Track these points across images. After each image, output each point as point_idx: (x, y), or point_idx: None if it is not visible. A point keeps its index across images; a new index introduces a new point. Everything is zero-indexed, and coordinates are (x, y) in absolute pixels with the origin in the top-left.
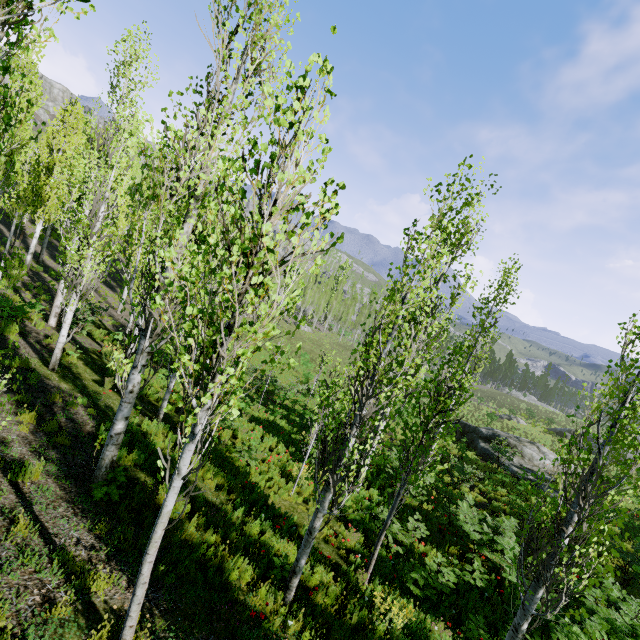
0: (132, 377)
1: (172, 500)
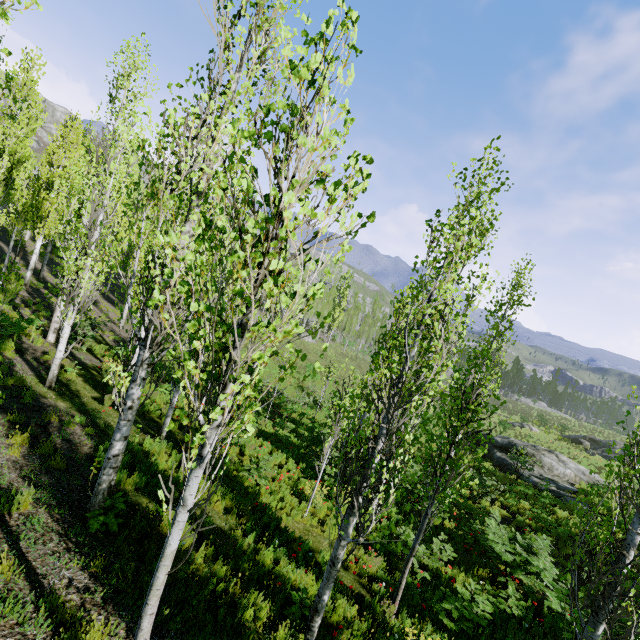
0: (131, 392)
1: (176, 538)
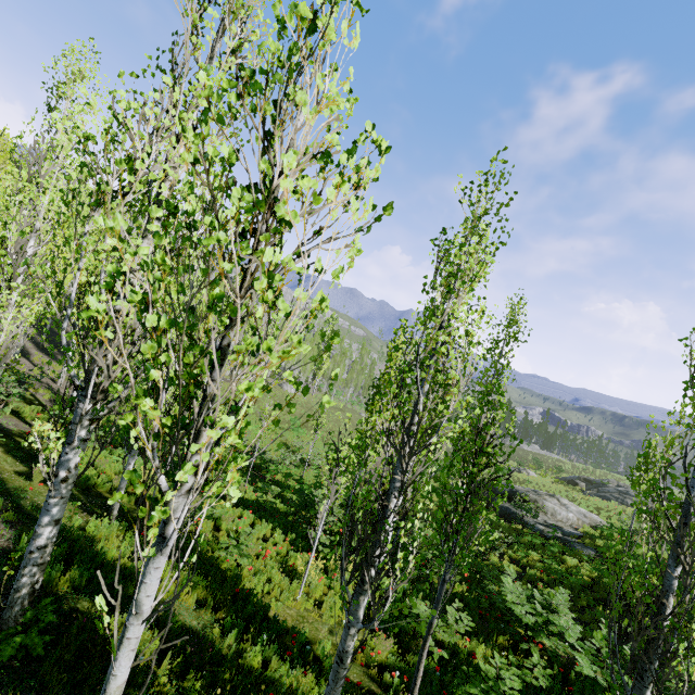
0: (65, 458)
1: (126, 664)
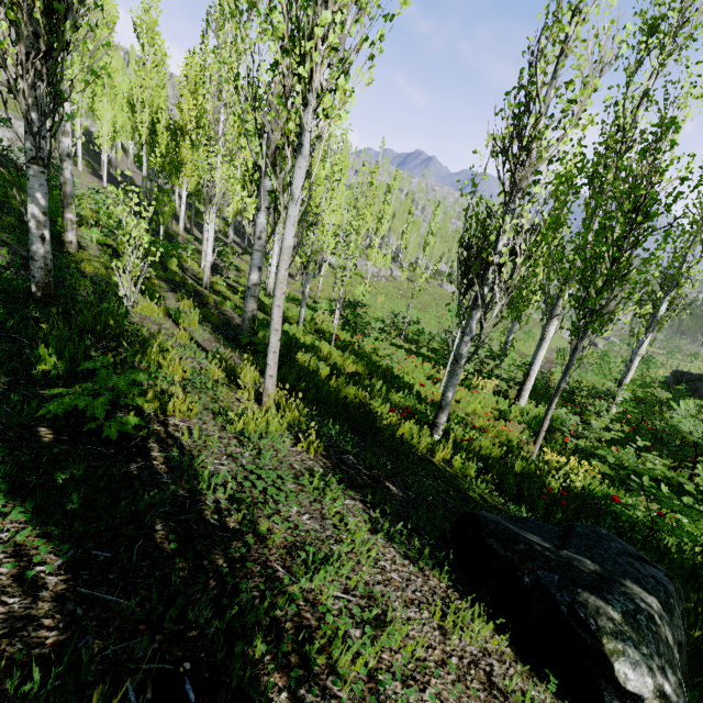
0: (258, 221)
1: (290, 233)
